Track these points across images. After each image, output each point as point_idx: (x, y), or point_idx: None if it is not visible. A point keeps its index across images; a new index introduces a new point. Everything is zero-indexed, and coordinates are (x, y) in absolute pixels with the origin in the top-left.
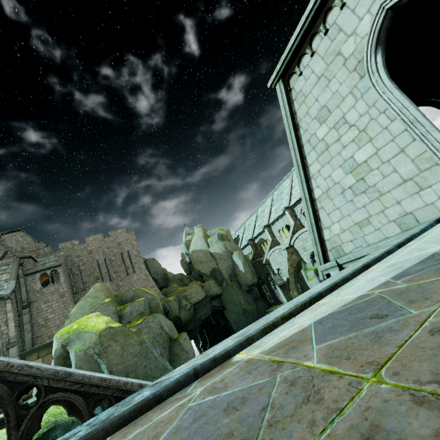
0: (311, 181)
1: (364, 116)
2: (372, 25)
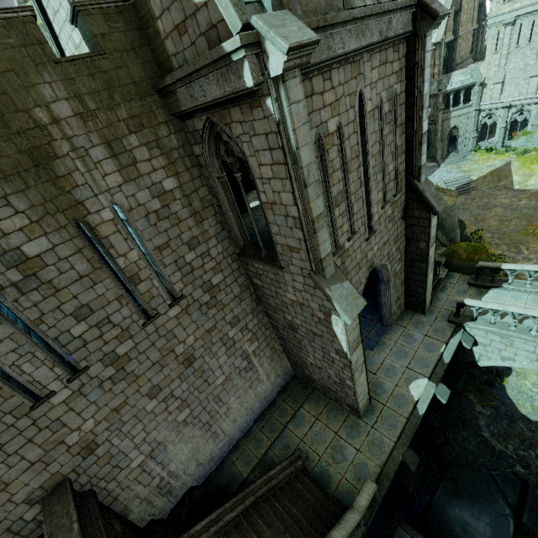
0: (59, 40)
1: (63, 1)
2: None
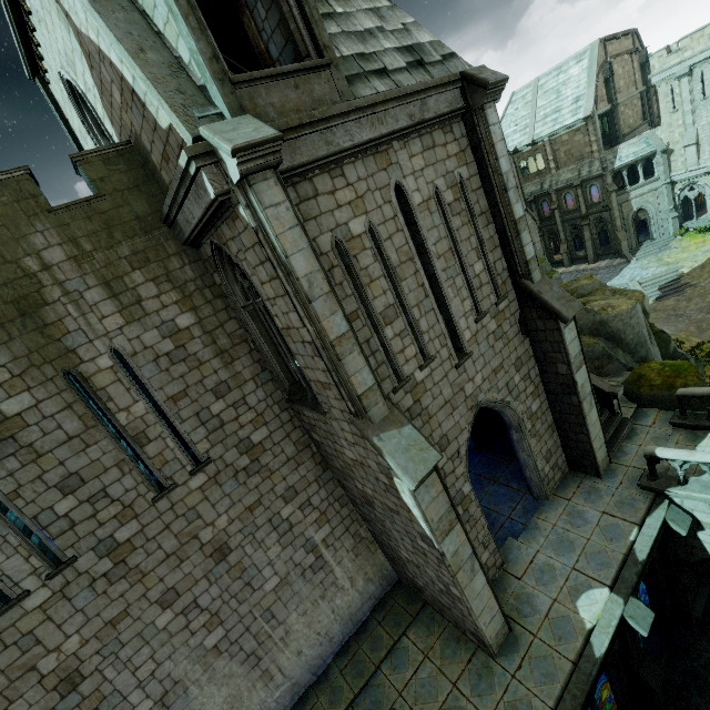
0: None
1: None
2: (65, 86)
